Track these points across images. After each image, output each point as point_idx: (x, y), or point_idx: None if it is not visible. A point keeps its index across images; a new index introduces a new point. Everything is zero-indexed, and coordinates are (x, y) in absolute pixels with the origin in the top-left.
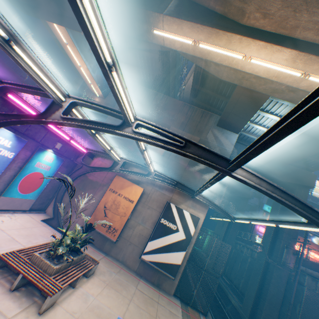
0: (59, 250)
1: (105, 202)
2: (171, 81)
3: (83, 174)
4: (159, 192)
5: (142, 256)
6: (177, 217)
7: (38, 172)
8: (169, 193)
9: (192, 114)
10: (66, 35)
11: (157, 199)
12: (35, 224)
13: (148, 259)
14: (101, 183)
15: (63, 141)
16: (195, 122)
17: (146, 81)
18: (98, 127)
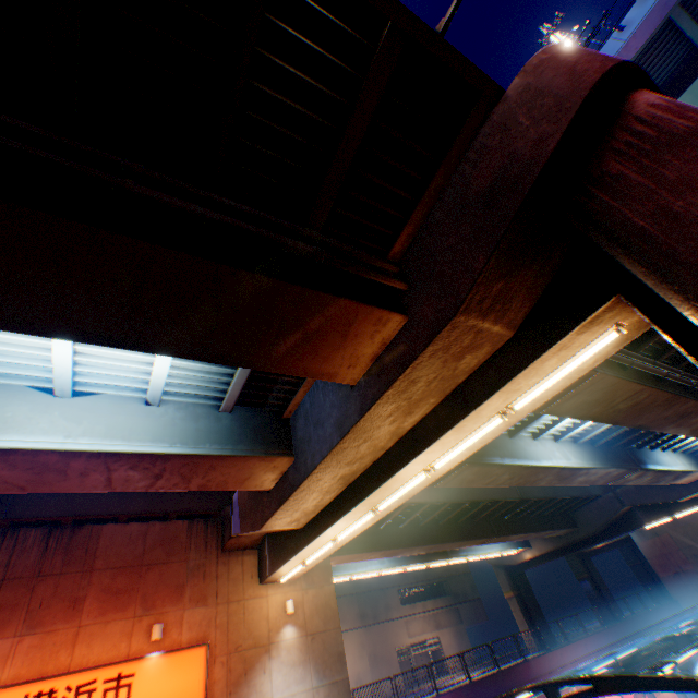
0: None
1: None
2: None
3: None
4: None
5: None
6: None
7: None
8: None
9: None
10: None
11: None
12: None
13: None
14: None
15: None
16: None
17: None
18: None
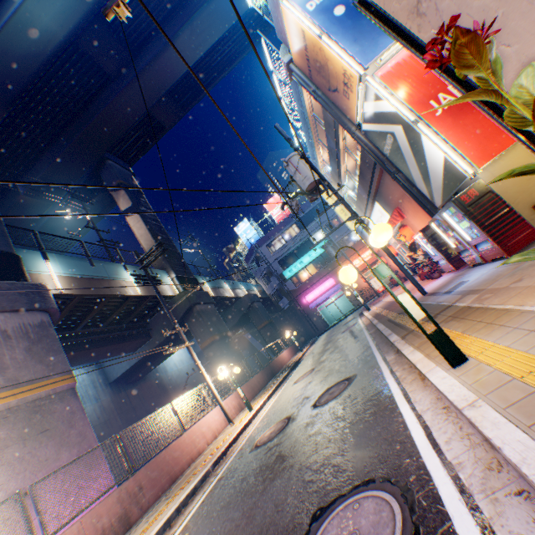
0: None
1: None
2: None
3: None
4: None
5: None
6: None
7: None
8: None
9: None
10: None
11: None
12: None
13: None
14: None
15: None
16: None
17: None
18: None
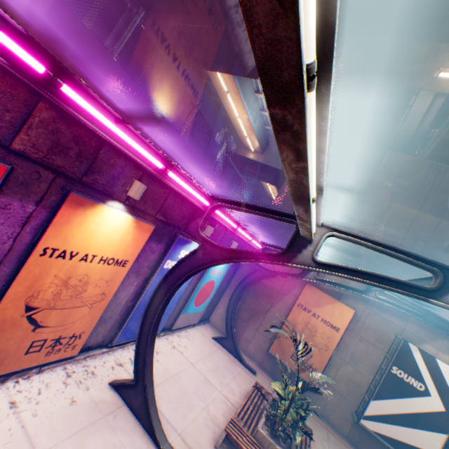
0: (294, 437)
1: (292, 322)
2: (395, 125)
3: (260, 279)
4: (378, 316)
5: (361, 421)
6: (423, 369)
7: (211, 280)
8: (398, 320)
9: (435, 178)
10: (229, 82)
11: (374, 326)
12: (210, 346)
13: (372, 429)
14: (279, 290)
15: (236, 237)
16: (444, 194)
17: (342, 128)
18: (388, 287)
